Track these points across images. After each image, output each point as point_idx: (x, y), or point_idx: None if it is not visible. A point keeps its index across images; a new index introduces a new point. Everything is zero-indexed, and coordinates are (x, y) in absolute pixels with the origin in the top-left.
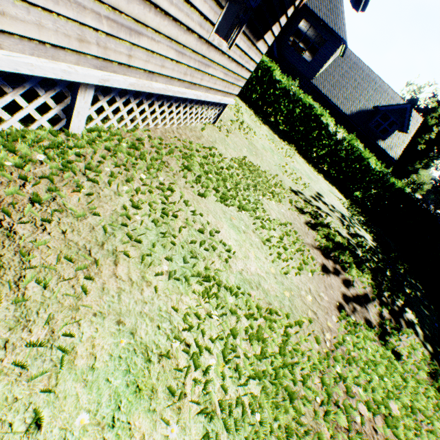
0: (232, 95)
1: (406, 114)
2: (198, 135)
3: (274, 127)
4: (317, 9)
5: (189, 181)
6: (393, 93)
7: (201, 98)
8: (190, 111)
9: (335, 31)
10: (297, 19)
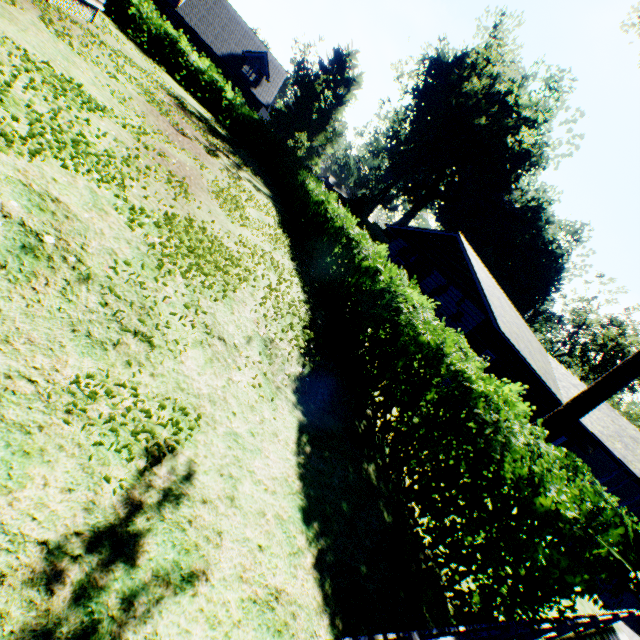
0: (102, 4)
1: (266, 64)
2: (87, 26)
3: (144, 49)
4: None
5: (99, 40)
6: (260, 43)
7: (88, 2)
8: (80, 8)
9: None
10: None
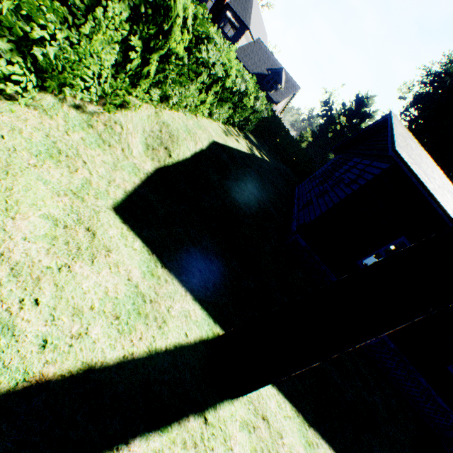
0: None
1: (280, 75)
2: None
3: None
4: (235, 7)
5: None
6: (284, 70)
7: None
8: None
9: (244, 22)
10: (224, 11)
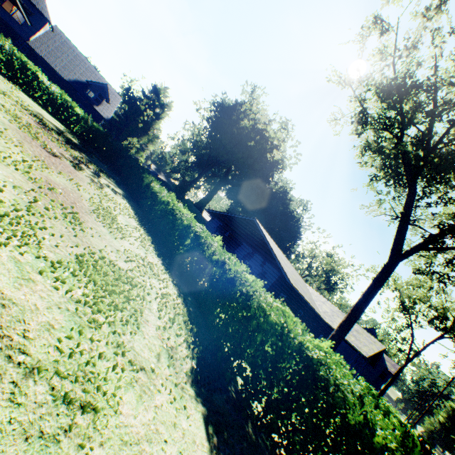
0: None
1: (107, 91)
2: None
3: None
4: None
5: None
6: (101, 75)
7: None
8: None
9: (40, 10)
10: None
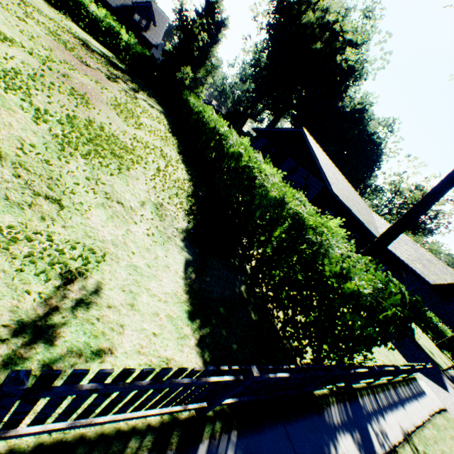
0: None
1: (151, 11)
2: None
3: (51, 3)
4: None
5: None
6: None
7: None
8: None
9: None
10: None
